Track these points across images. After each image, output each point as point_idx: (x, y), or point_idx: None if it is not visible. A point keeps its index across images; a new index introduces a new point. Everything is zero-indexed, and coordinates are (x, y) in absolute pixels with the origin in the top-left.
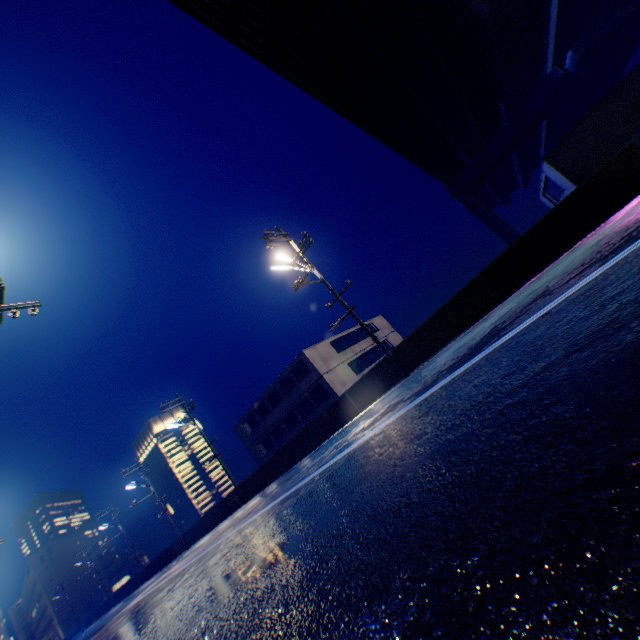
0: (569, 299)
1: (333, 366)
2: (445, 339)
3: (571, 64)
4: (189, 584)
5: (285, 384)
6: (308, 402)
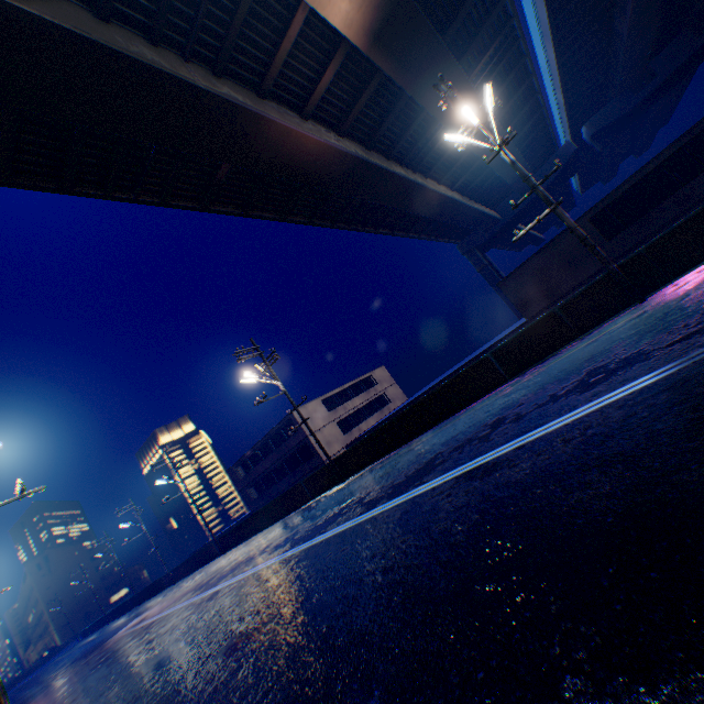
0: (325, 542)
1: (321, 426)
2: (372, 459)
3: (586, 137)
4: (141, 649)
5: (276, 437)
6: (296, 457)
